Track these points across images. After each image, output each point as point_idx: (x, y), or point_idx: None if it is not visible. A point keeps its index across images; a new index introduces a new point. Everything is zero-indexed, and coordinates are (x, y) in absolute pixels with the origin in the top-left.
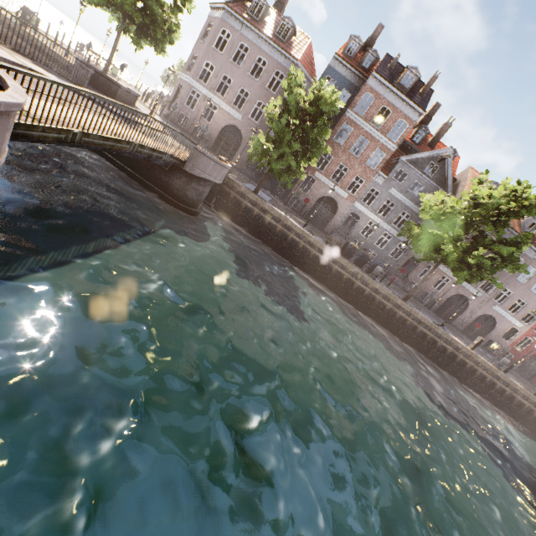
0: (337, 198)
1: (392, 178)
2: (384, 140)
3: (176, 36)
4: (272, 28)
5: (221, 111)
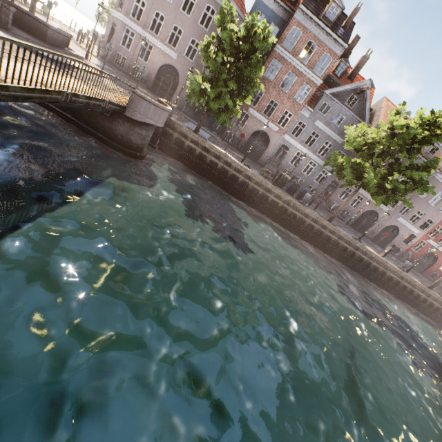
0: (268, 132)
1: (317, 111)
2: (311, 74)
3: None
4: None
5: (157, 51)
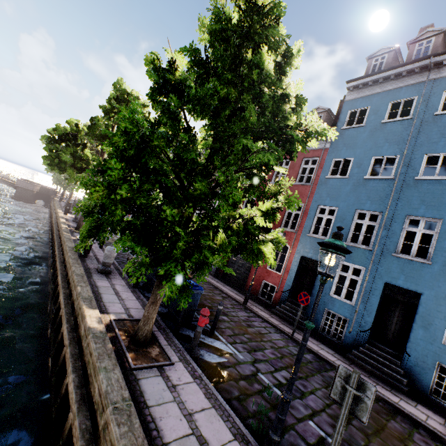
0: None
1: None
2: None
3: None
4: None
5: None
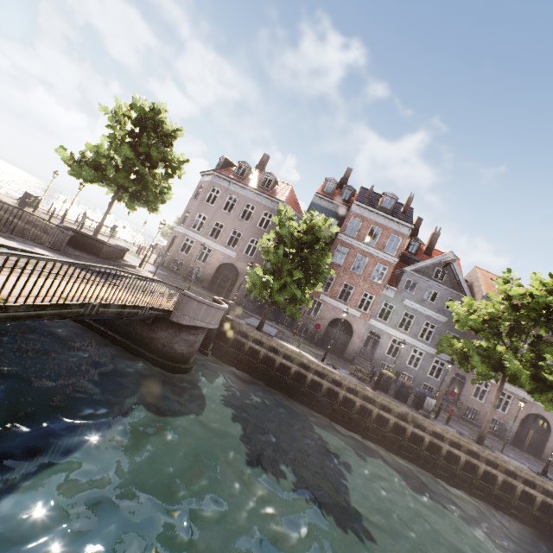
0: (349, 319)
1: (402, 289)
2: (382, 255)
3: (167, 196)
4: (256, 182)
5: (215, 252)
